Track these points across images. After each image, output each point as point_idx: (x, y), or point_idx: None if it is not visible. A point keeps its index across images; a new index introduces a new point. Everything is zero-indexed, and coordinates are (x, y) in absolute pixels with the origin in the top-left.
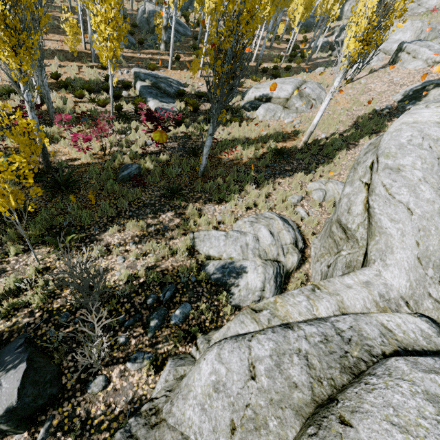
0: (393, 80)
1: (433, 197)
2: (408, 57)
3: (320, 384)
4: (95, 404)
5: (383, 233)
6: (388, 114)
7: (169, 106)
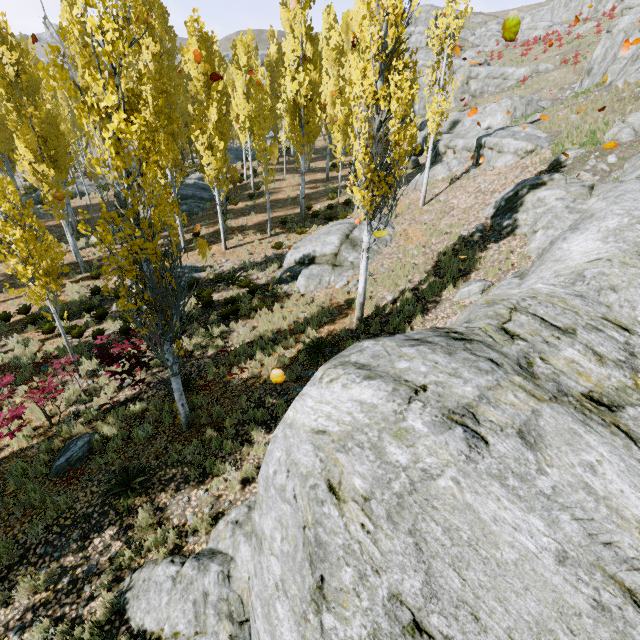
0: (480, 188)
1: None
2: (491, 153)
3: None
4: None
5: None
6: (481, 239)
7: None
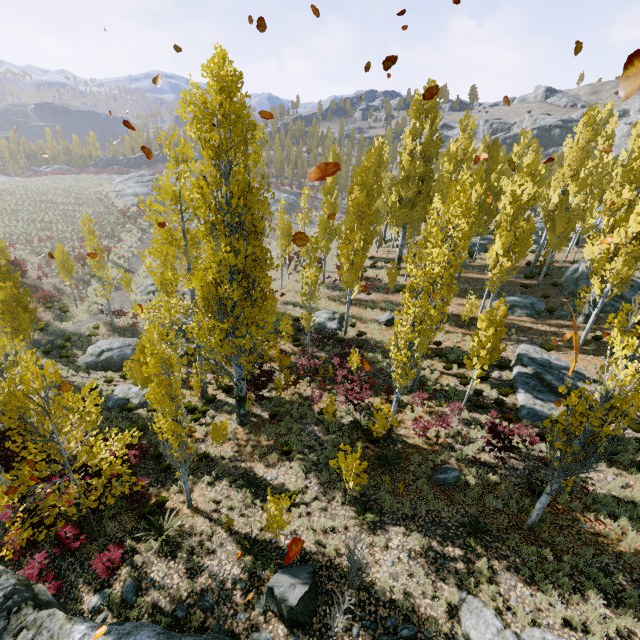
0: None
1: None
2: None
3: None
4: None
5: None
6: None
7: (543, 407)
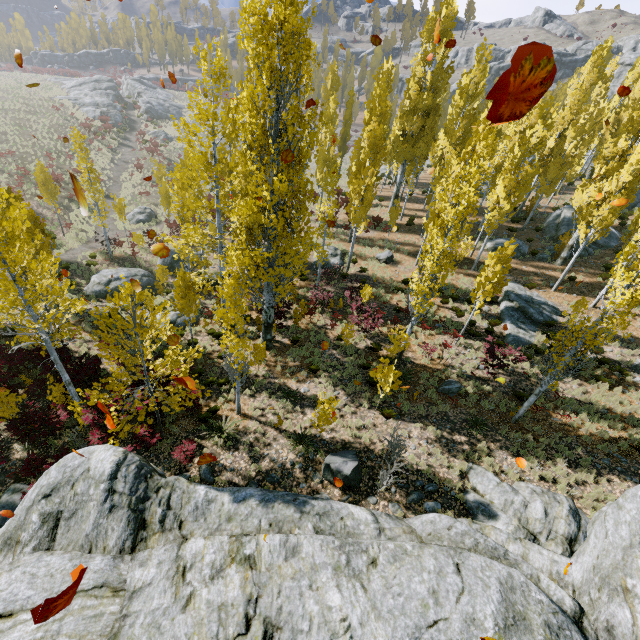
0: None
1: (626, 537)
2: None
3: (474, 551)
4: (367, 507)
5: (587, 541)
6: None
7: (525, 335)
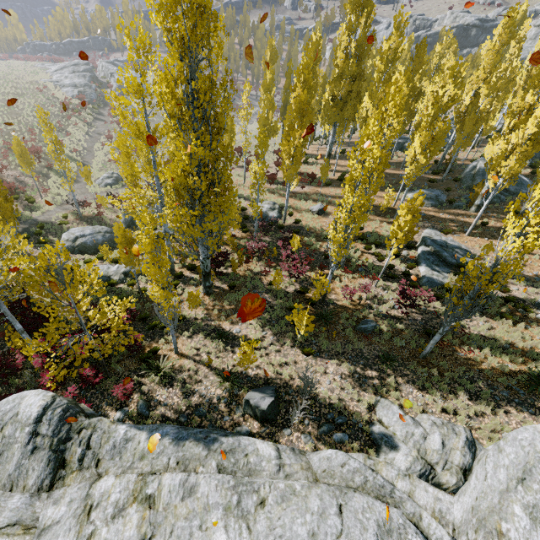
0: None
1: (503, 480)
2: None
3: (362, 489)
4: (282, 438)
5: (469, 481)
6: None
7: (439, 276)
